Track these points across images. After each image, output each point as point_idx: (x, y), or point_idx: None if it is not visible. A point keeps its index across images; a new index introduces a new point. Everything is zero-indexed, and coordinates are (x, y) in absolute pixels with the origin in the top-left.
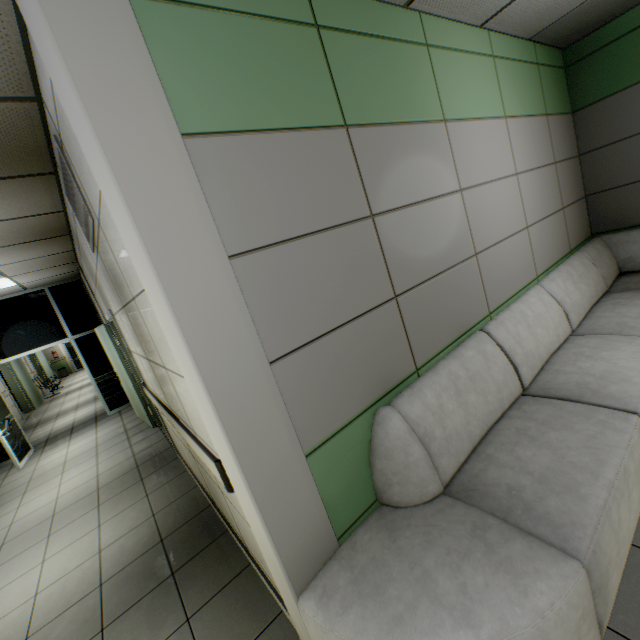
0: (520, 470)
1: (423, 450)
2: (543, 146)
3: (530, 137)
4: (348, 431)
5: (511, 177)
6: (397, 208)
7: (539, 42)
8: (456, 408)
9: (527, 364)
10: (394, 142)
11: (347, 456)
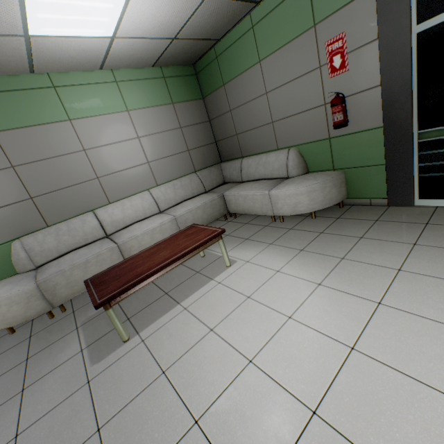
0: (59, 261)
1: (26, 254)
2: (168, 120)
3: (154, 117)
4: (1, 247)
5: (133, 139)
6: (32, 162)
7: (164, 66)
8: (53, 241)
9: (112, 225)
10: (29, 134)
11: (0, 256)
